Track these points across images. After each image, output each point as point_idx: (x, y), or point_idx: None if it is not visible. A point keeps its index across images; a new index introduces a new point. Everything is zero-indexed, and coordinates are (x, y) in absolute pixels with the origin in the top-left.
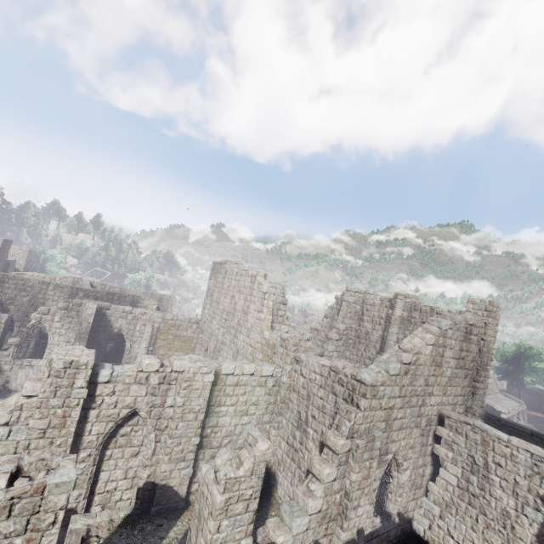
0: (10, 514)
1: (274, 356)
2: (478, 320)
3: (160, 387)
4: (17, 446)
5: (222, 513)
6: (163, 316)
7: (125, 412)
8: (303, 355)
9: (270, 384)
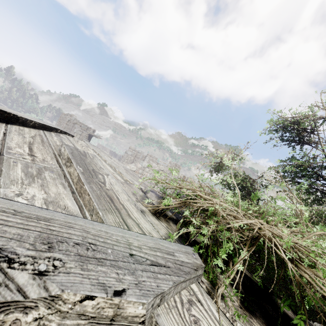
0: None
1: None
2: (167, 170)
3: None
4: None
5: None
6: None
7: None
8: None
9: None
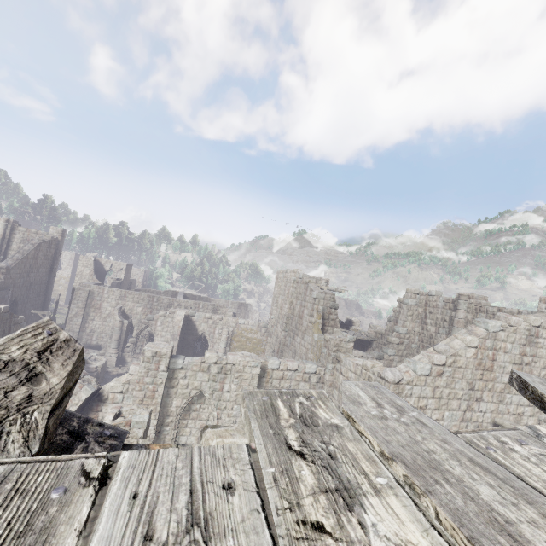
0: None
1: (320, 356)
2: None
3: (218, 375)
4: None
5: None
6: (236, 321)
7: (194, 392)
8: (341, 355)
9: (314, 380)
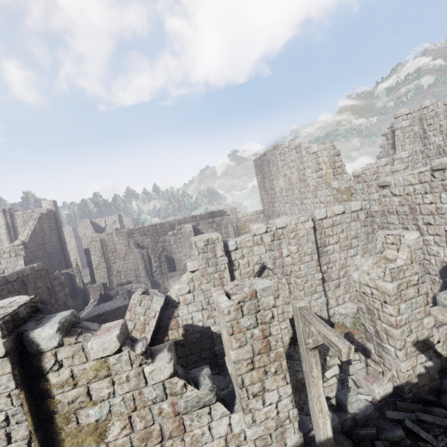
0: (243, 313)
1: (352, 197)
2: None
3: (273, 243)
4: (202, 304)
5: (397, 299)
6: (236, 217)
7: (257, 268)
8: (388, 178)
9: (362, 217)
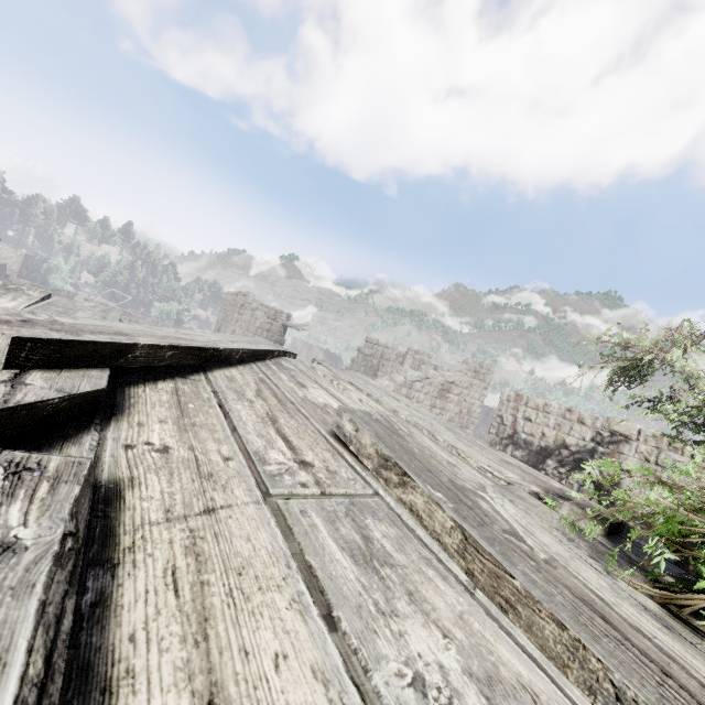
0: None
1: None
2: (461, 380)
3: None
4: None
5: None
6: None
7: None
8: None
9: None
